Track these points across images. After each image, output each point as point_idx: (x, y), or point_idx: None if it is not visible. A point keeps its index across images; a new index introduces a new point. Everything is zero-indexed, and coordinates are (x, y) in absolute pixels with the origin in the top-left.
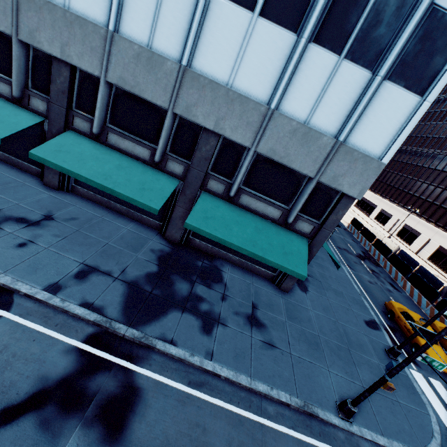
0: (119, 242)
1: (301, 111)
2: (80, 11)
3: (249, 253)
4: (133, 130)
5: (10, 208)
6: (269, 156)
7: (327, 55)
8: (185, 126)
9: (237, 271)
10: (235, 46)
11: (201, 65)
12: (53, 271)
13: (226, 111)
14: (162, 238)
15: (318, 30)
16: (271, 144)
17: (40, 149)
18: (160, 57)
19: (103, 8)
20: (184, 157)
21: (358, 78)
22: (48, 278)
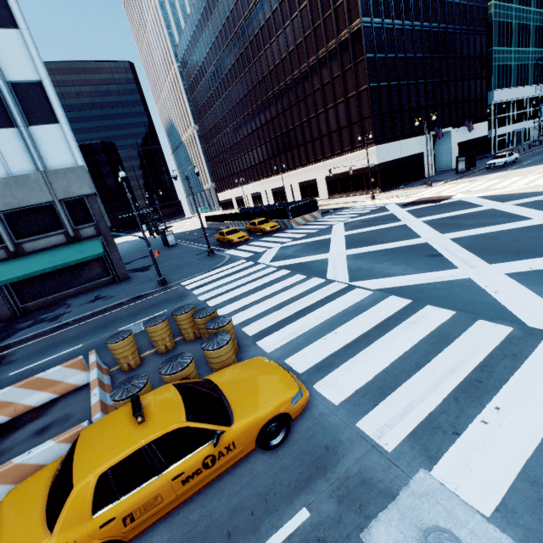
0: None
1: None
2: None
3: (53, 268)
4: None
5: None
6: (9, 208)
7: None
8: None
9: (81, 295)
10: None
11: None
12: None
13: None
14: None
15: None
16: (2, 201)
17: None
18: None
19: None
20: None
21: (12, 135)
22: None
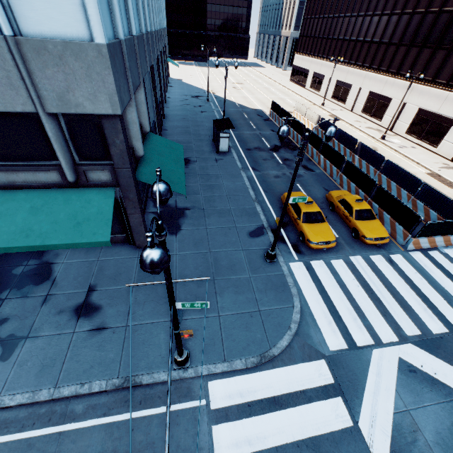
0: None
1: None
2: None
3: (23, 248)
4: None
5: None
6: None
7: None
8: None
9: (78, 253)
10: None
11: None
12: None
13: None
14: None
15: None
16: None
17: None
18: None
19: None
20: None
21: None
22: None
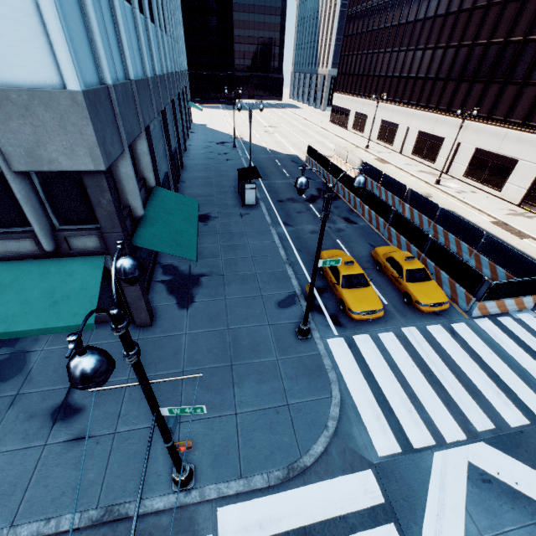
0: None
1: None
2: None
3: None
4: None
5: None
6: None
7: None
8: None
9: (63, 336)
10: None
11: None
12: None
13: None
14: None
15: None
16: None
17: None
18: None
19: None
20: None
21: None
22: None
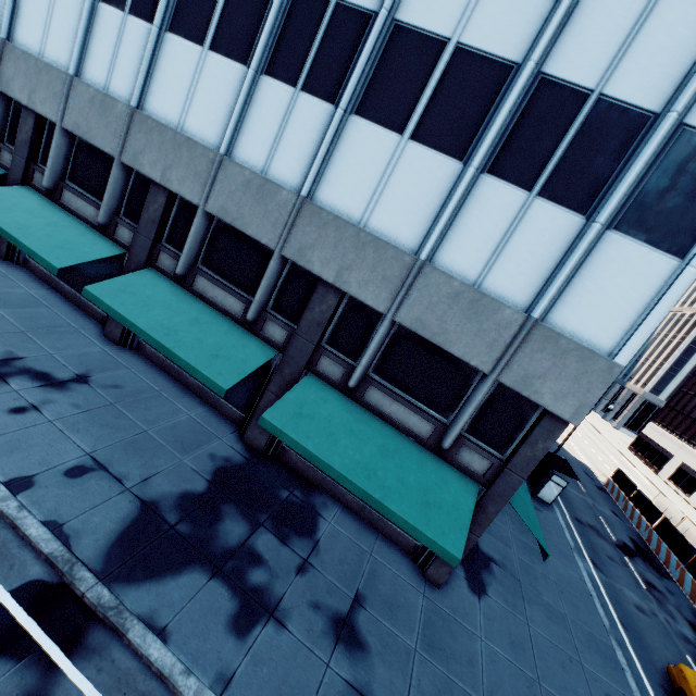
0: (166, 432)
1: (468, 266)
2: (193, 133)
3: (357, 489)
4: (228, 275)
5: (37, 358)
6: (415, 329)
7: (509, 190)
8: (298, 276)
9: (349, 522)
10: (374, 175)
11: (326, 197)
12: (38, 457)
13: (354, 258)
14: (238, 439)
15: (494, 157)
16: (418, 312)
17: (101, 285)
18: (274, 185)
19: (218, 130)
20: (291, 319)
21: (562, 224)
22: (23, 466)
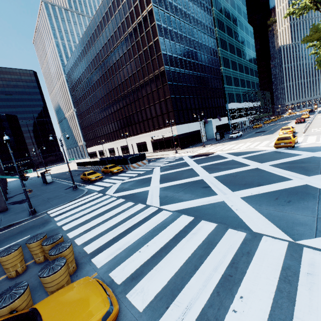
0: None
1: None
2: None
3: None
4: None
5: None
6: None
7: None
8: None
9: None
10: None
11: None
12: None
13: None
14: None
15: None
16: None
17: None
18: None
19: None
20: None
21: None
22: None
